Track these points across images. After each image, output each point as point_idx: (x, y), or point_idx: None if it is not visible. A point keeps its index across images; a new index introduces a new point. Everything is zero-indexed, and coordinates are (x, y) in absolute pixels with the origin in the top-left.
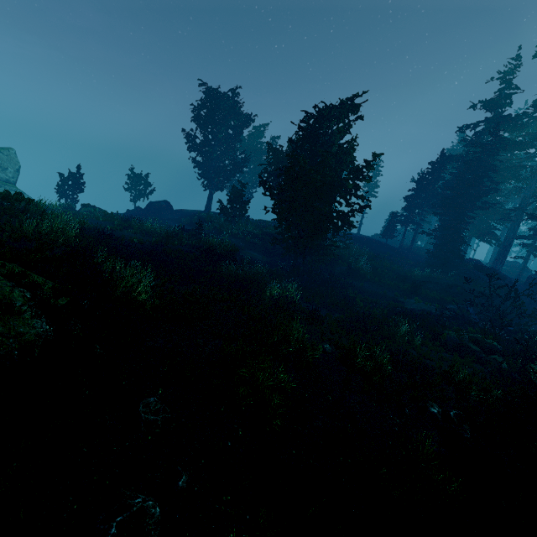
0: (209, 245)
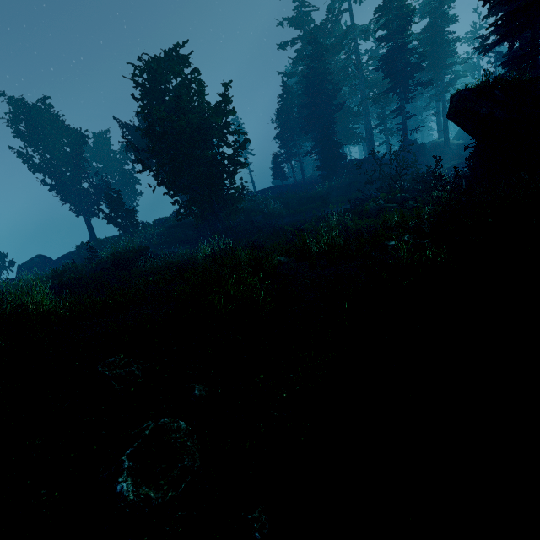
0: (112, 256)
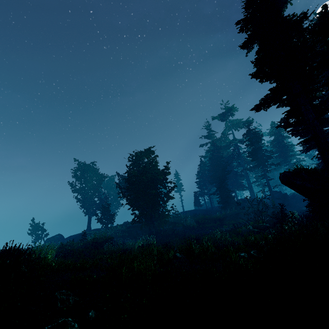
0: (92, 240)
